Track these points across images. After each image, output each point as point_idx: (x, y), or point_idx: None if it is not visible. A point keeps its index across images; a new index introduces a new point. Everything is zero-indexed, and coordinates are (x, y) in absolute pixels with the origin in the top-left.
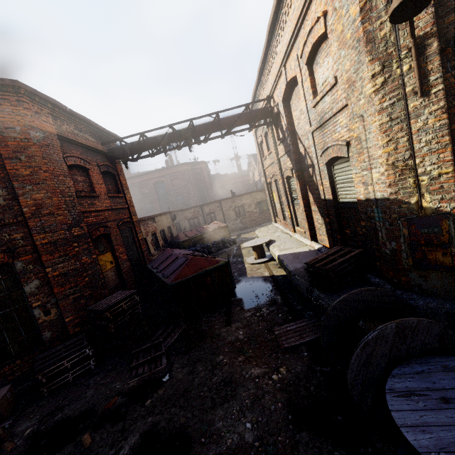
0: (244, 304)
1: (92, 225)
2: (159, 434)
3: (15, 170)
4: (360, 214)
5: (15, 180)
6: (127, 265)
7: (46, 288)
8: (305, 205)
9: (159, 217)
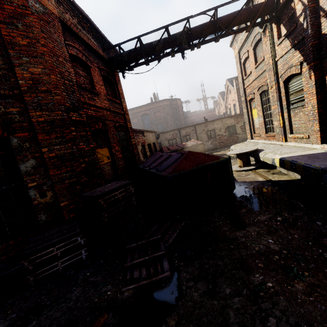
0: (249, 206)
1: (91, 118)
2: None
3: (11, 37)
4: None
5: (10, 48)
6: (122, 163)
7: (42, 169)
8: (319, 102)
9: (147, 133)
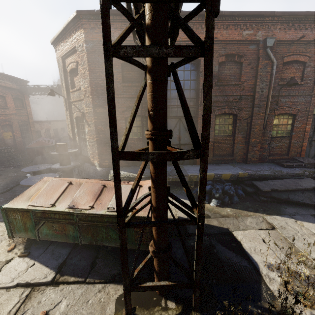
0: None
1: (2, 120)
2: None
3: None
4: None
5: None
6: (20, 139)
7: None
8: None
9: (55, 122)
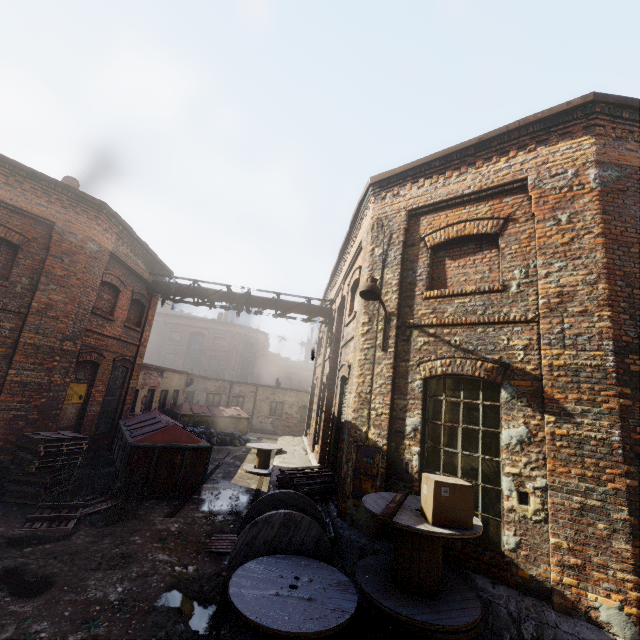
0: (203, 505)
1: (88, 347)
2: (24, 572)
3: (52, 267)
4: (343, 435)
5: (45, 276)
6: (96, 409)
7: None
8: (325, 419)
9: (171, 374)
